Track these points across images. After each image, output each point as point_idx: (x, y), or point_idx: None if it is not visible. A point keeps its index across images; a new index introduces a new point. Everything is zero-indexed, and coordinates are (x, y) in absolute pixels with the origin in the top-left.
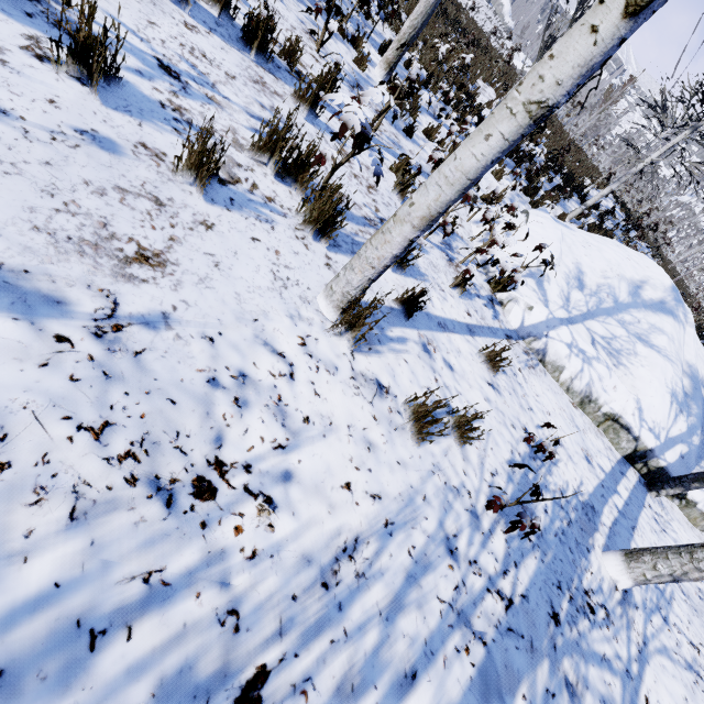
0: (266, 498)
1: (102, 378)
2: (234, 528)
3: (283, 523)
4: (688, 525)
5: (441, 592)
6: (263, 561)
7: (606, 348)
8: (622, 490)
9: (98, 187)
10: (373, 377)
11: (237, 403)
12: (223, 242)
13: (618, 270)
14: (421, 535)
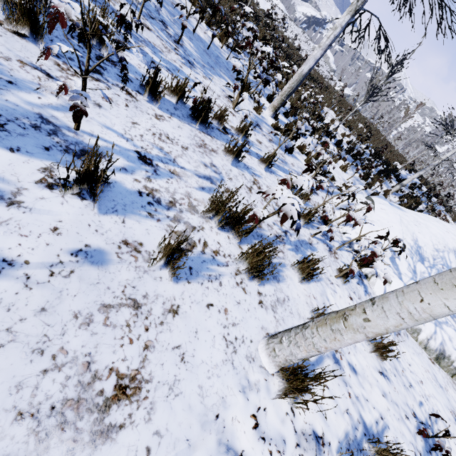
0: None
1: None
2: None
3: None
4: None
5: None
6: None
7: None
8: None
9: (85, 315)
10: (310, 430)
11: None
12: (186, 324)
13: (443, 242)
14: None
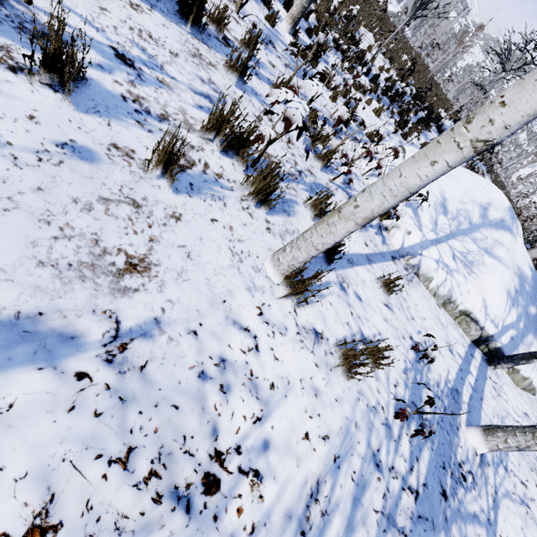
0: (254, 472)
1: (119, 404)
2: (237, 510)
3: (268, 490)
4: (513, 386)
5: (375, 504)
6: (260, 532)
7: (463, 260)
8: (472, 369)
9: (85, 203)
10: (311, 327)
11: (222, 389)
12: (190, 230)
13: (471, 195)
14: (358, 459)
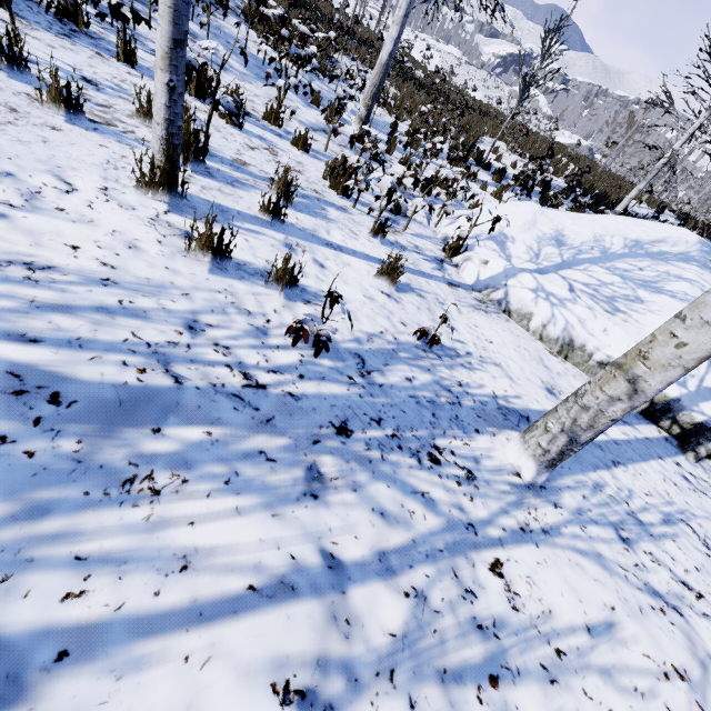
0: None
1: None
2: None
3: None
4: None
5: (143, 334)
6: None
7: (592, 294)
8: (612, 431)
9: None
10: (183, 229)
11: None
12: (65, 138)
13: (617, 232)
14: (153, 303)
